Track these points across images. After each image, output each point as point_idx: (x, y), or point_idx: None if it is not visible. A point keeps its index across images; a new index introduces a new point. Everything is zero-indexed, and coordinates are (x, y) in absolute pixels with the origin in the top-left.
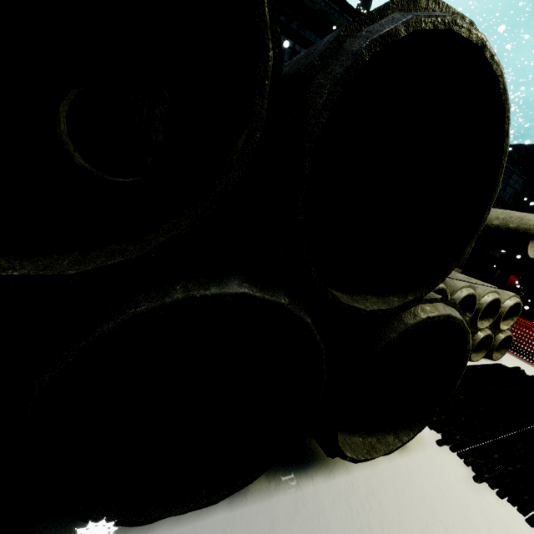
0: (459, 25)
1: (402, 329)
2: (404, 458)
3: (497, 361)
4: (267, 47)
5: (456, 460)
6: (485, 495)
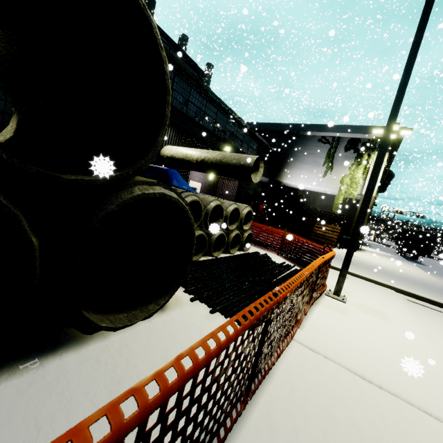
0: None
1: (119, 202)
2: (162, 316)
3: (247, 252)
4: None
5: (203, 307)
6: (217, 320)
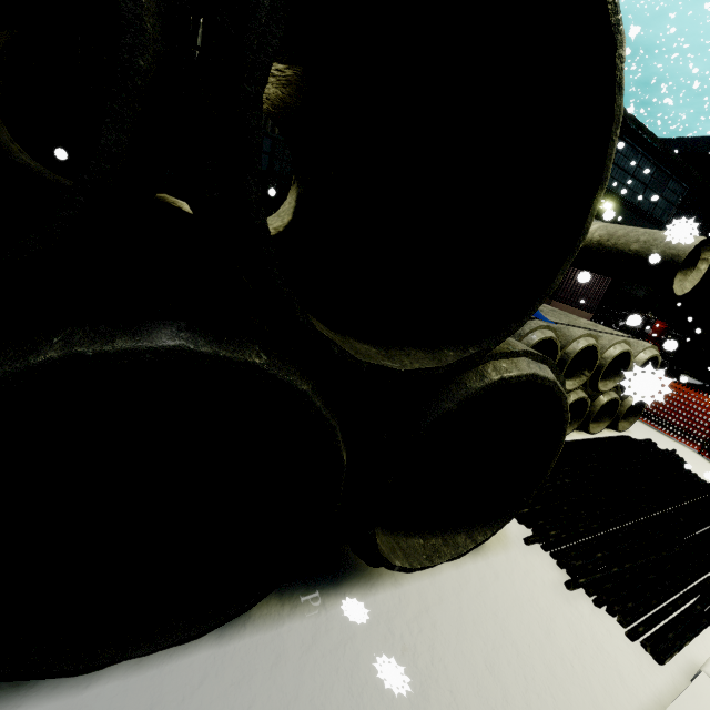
0: None
1: (462, 397)
2: (477, 563)
3: (624, 433)
4: None
5: (548, 562)
6: (578, 604)
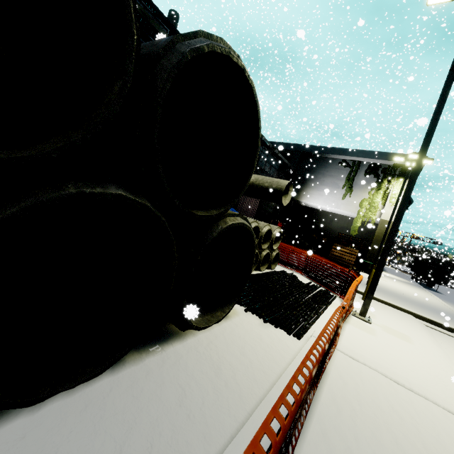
0: (232, 55)
1: (220, 230)
2: (227, 322)
3: (274, 270)
4: (133, 33)
5: (255, 317)
6: (269, 328)
